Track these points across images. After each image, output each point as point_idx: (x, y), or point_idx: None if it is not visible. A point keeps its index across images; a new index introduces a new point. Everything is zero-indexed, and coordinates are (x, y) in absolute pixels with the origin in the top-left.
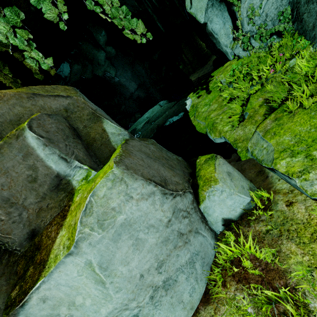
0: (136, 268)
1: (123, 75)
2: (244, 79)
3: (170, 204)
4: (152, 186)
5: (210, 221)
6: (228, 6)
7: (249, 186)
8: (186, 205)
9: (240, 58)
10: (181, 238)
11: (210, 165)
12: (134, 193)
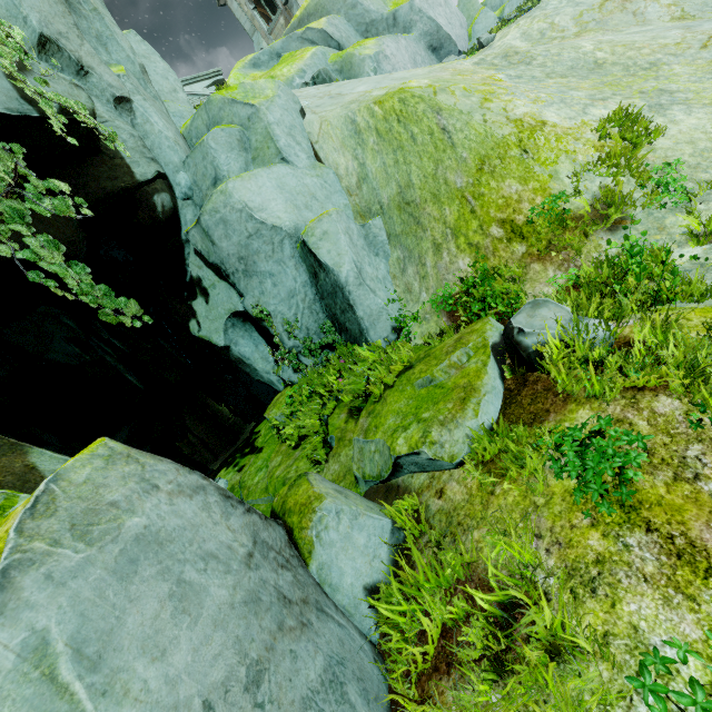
0: (190, 675)
1: None
2: (310, 399)
3: (243, 520)
4: (197, 476)
5: (343, 607)
6: (256, 326)
7: (381, 509)
8: (278, 544)
9: (294, 383)
10: (289, 608)
11: (301, 483)
12: (162, 480)
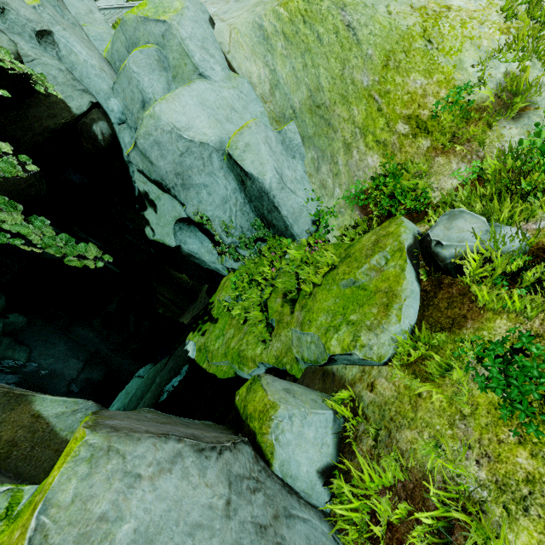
0: None
1: (48, 353)
2: (251, 286)
3: (218, 467)
4: (173, 442)
5: (303, 491)
6: (198, 227)
7: (322, 397)
8: (247, 467)
9: (236, 270)
10: (265, 537)
11: (256, 389)
12: (143, 465)
